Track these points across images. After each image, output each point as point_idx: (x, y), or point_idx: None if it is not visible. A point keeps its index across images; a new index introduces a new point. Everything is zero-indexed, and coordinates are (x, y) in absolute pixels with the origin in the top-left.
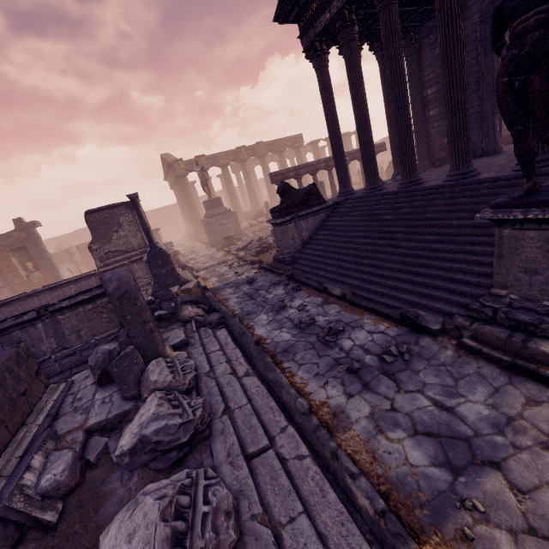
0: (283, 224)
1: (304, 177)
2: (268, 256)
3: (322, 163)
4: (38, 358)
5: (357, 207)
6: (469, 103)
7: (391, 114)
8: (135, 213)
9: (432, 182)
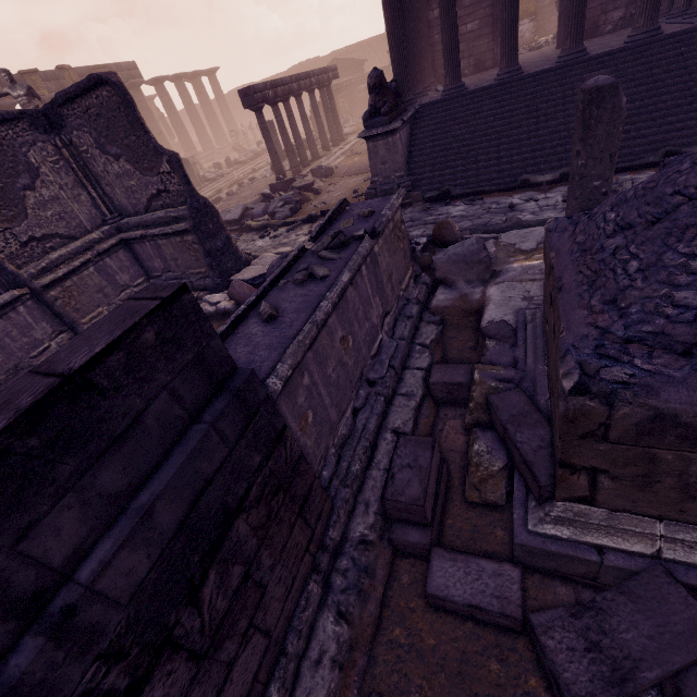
0: (394, 133)
1: (164, 141)
2: (322, 209)
3: (294, 82)
4: (373, 343)
5: (456, 108)
6: (480, 3)
7: (414, 2)
8: (58, 141)
9: (539, 68)
